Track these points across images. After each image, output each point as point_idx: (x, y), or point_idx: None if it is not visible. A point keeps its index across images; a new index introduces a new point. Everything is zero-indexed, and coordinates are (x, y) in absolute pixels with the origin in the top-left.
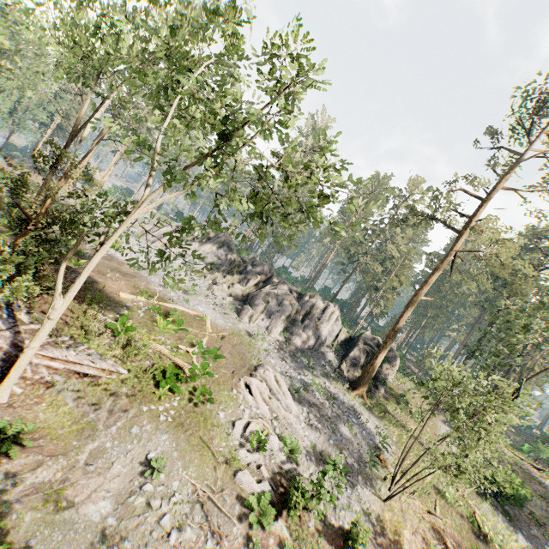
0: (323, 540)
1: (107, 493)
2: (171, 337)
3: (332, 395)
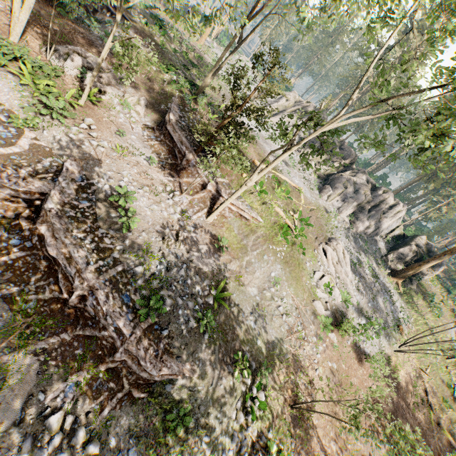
0: (353, 352)
1: (254, 285)
2: (282, 202)
3: (376, 274)
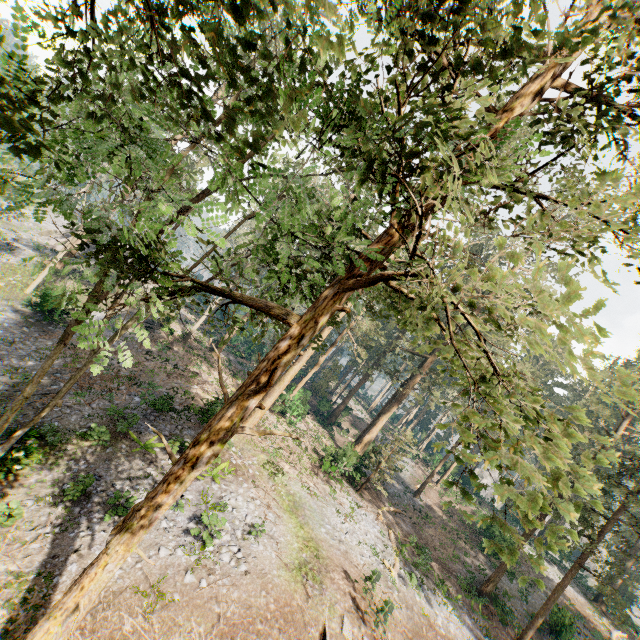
0: None
1: None
2: None
3: (15, 246)
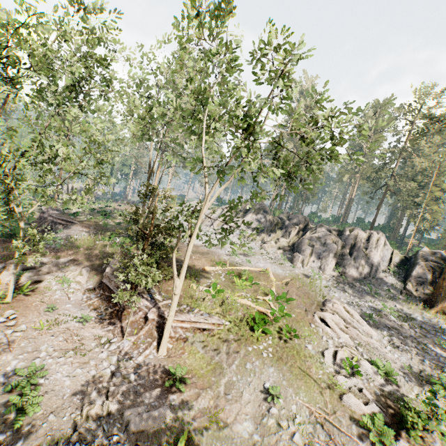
0: None
1: (246, 416)
2: (249, 291)
3: (408, 316)
